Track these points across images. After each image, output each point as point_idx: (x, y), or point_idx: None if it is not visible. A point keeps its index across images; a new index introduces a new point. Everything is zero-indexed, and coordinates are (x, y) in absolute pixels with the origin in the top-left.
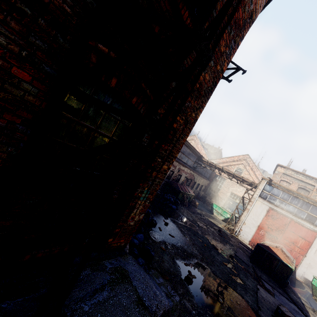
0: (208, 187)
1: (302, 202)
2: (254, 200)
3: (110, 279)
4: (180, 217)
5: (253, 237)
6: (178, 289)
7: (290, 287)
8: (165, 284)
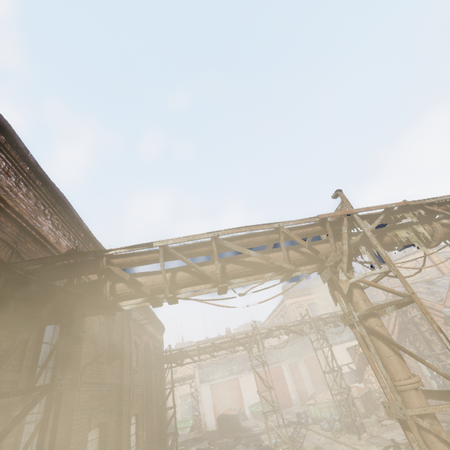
0: None
1: (221, 365)
2: (199, 389)
3: None
4: None
5: (215, 418)
6: None
7: (245, 426)
8: None
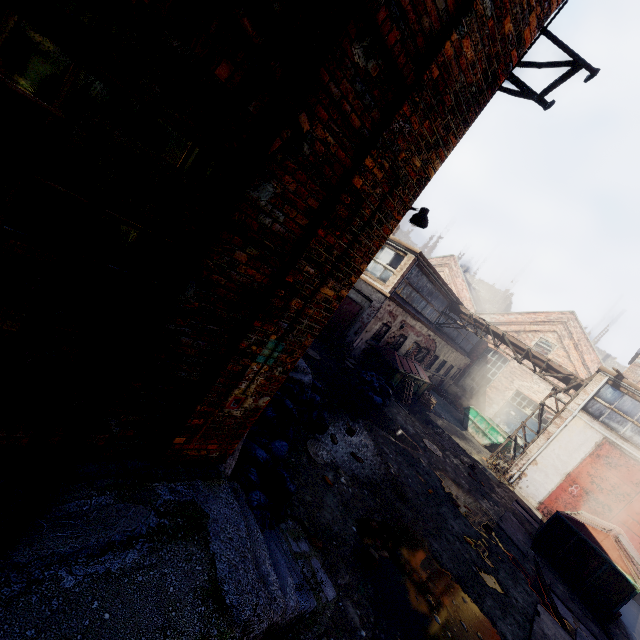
0: (465, 373)
1: None
2: (568, 415)
3: (156, 526)
4: (387, 422)
5: (552, 495)
6: (340, 573)
7: (624, 624)
8: (311, 557)
